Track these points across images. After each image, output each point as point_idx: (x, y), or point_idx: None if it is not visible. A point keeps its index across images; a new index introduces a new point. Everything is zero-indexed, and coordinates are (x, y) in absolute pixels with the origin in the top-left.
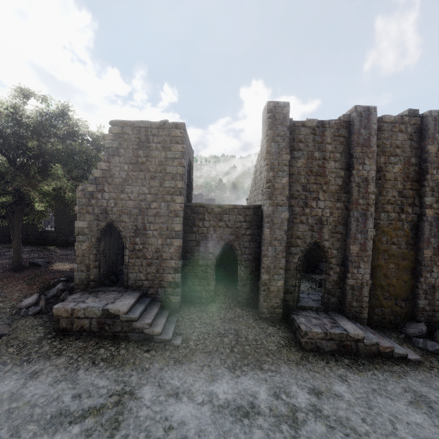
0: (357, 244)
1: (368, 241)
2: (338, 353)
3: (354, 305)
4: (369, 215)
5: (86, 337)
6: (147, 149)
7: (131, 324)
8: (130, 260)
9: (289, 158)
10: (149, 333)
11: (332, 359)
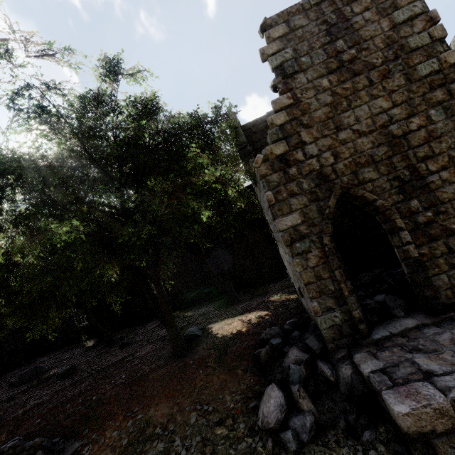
0: None
1: None
2: None
3: None
4: None
5: None
6: (350, 32)
7: None
8: (419, 251)
9: None
10: None
11: None
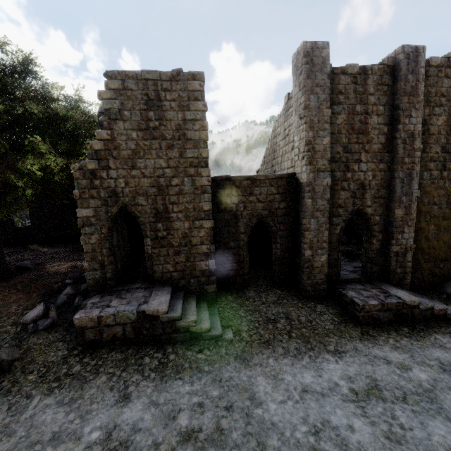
0: (402, 208)
1: (413, 203)
2: (395, 322)
3: (398, 272)
4: (414, 174)
5: (121, 346)
6: (159, 110)
7: (174, 324)
8: (153, 251)
9: (330, 113)
10: (197, 330)
11: (391, 330)
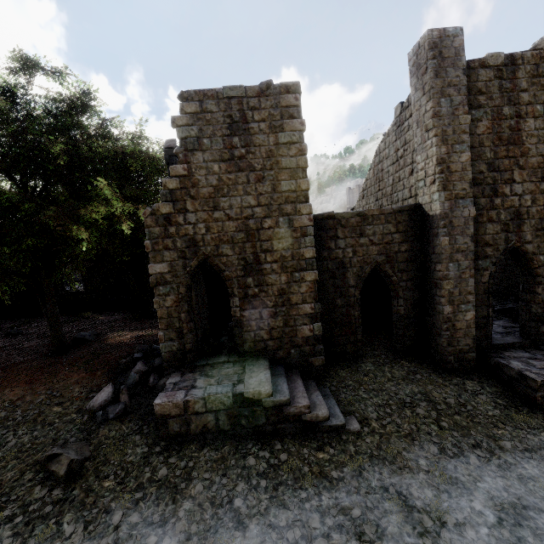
0: None
1: None
2: None
3: None
4: None
5: (213, 441)
6: (246, 134)
7: (280, 411)
8: (243, 314)
9: (469, 119)
10: (311, 419)
11: None
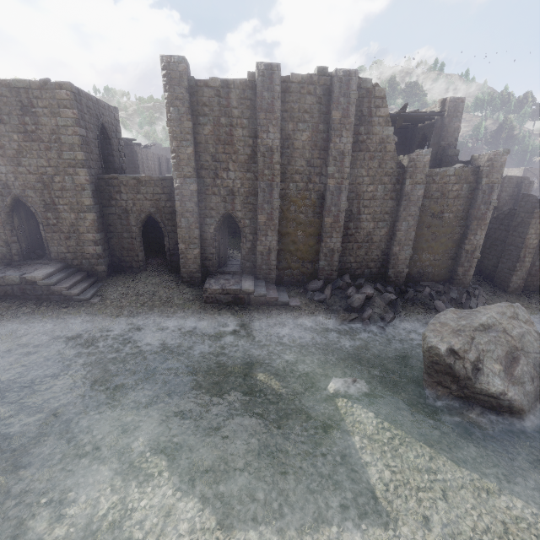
0: (265, 214)
1: (275, 211)
2: (234, 304)
3: (264, 268)
4: (275, 185)
5: (11, 300)
6: (34, 116)
7: (50, 288)
8: (48, 235)
9: (191, 125)
10: (68, 294)
11: (226, 308)
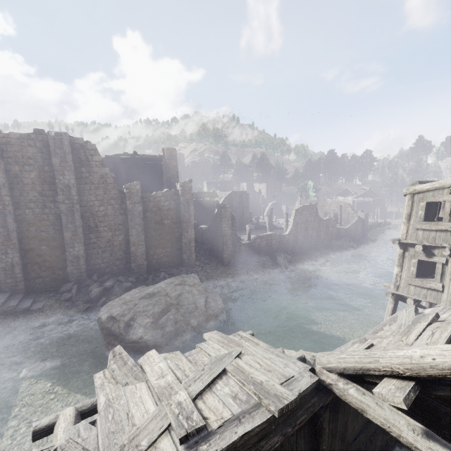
0: (1, 236)
1: (11, 232)
2: None
3: (9, 282)
4: (7, 213)
5: None
6: None
7: None
8: None
9: None
10: None
11: None
